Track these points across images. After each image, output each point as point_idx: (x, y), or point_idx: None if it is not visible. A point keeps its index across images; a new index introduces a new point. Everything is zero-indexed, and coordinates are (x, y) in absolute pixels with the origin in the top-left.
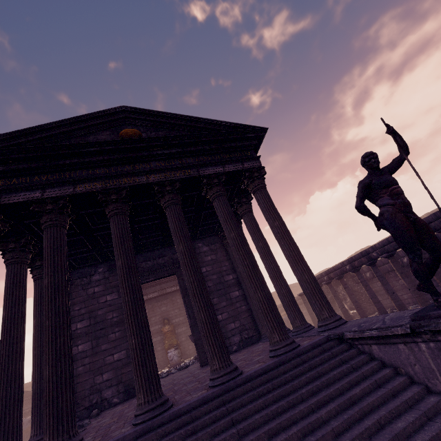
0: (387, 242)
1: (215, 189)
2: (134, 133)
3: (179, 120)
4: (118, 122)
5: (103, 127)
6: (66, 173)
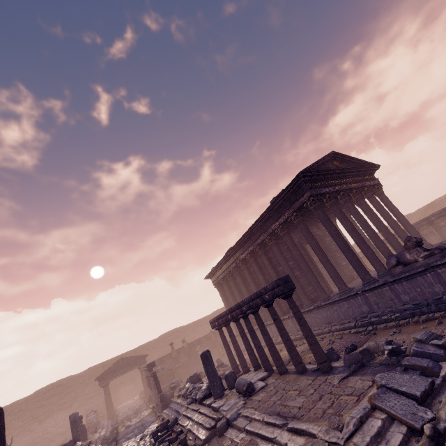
0: (417, 223)
1: (371, 192)
2: (338, 164)
3: (350, 159)
4: (331, 158)
5: (328, 160)
6: (328, 182)
